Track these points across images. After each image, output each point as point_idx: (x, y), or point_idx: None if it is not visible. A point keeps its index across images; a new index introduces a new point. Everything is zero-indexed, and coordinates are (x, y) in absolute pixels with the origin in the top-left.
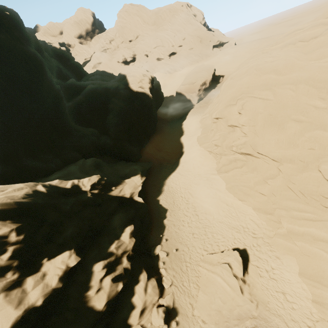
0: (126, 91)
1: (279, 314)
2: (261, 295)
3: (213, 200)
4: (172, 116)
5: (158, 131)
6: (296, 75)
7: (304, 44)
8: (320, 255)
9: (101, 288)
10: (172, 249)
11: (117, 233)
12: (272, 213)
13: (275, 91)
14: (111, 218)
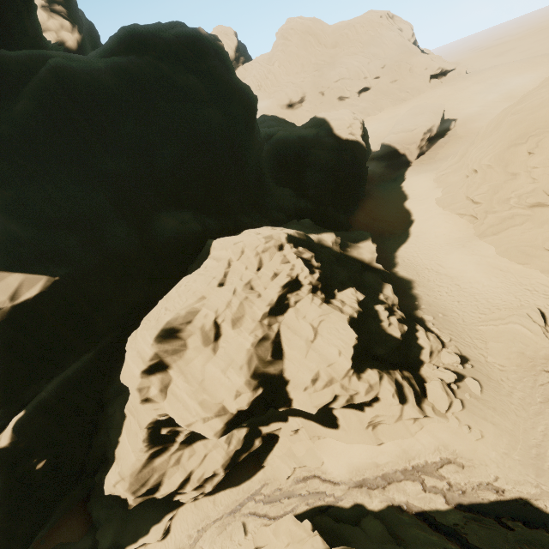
0: (332, 139)
1: None
2: None
3: (479, 267)
4: (378, 177)
5: (367, 195)
6: None
7: None
8: None
9: (391, 324)
10: (437, 314)
11: (377, 289)
12: None
13: None
14: (363, 276)
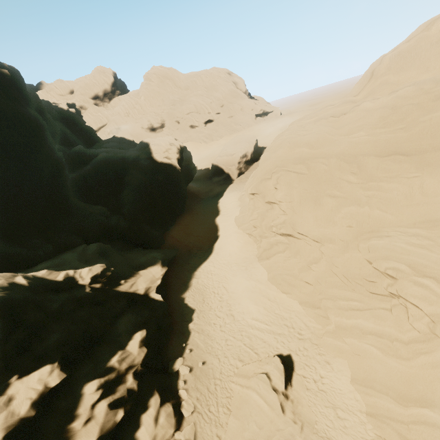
0: (148, 161)
1: (328, 436)
2: (307, 413)
3: (252, 295)
4: (207, 192)
5: (187, 210)
6: (328, 149)
7: (335, 119)
8: (370, 352)
9: (92, 418)
10: (198, 362)
11: (122, 342)
12: (320, 307)
13: (309, 165)
14: (116, 321)
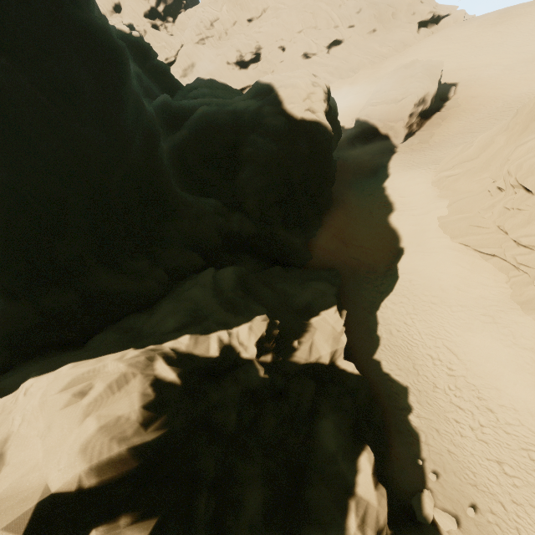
0: (279, 119)
1: None
2: None
3: (531, 379)
4: (352, 169)
5: (336, 202)
6: None
7: None
8: None
9: None
10: (463, 505)
11: (344, 476)
12: None
13: None
14: (316, 428)
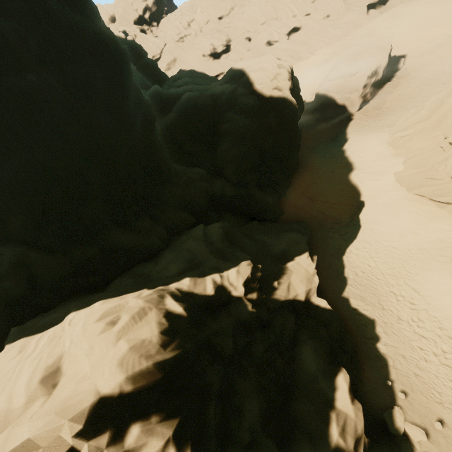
0: (251, 98)
1: None
2: None
3: None
4: (314, 136)
5: (302, 165)
6: None
7: None
8: None
9: None
10: (431, 419)
11: (324, 392)
12: None
13: None
14: (298, 353)
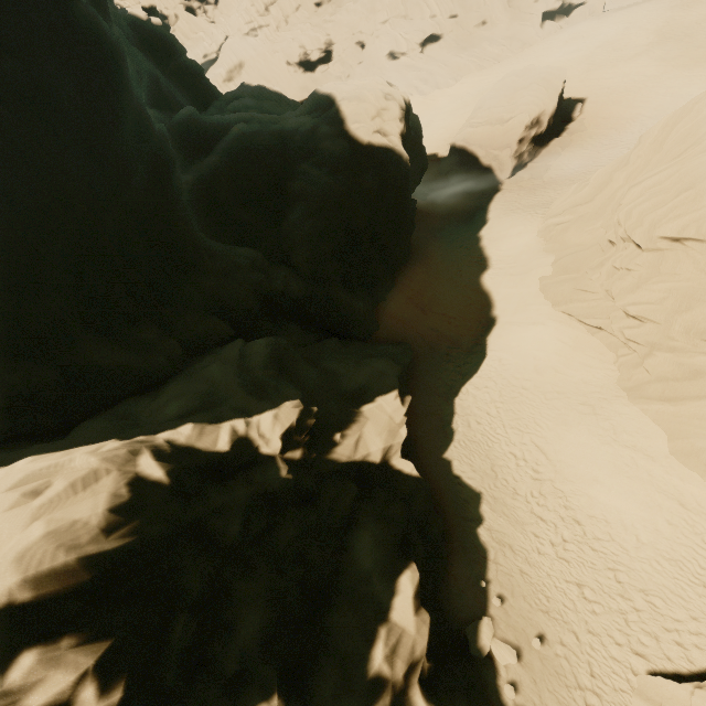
0: (339, 143)
1: None
2: None
3: (629, 484)
4: (443, 211)
5: (415, 256)
6: None
7: None
8: None
9: None
10: (528, 635)
11: (378, 598)
12: None
13: None
14: (351, 541)
